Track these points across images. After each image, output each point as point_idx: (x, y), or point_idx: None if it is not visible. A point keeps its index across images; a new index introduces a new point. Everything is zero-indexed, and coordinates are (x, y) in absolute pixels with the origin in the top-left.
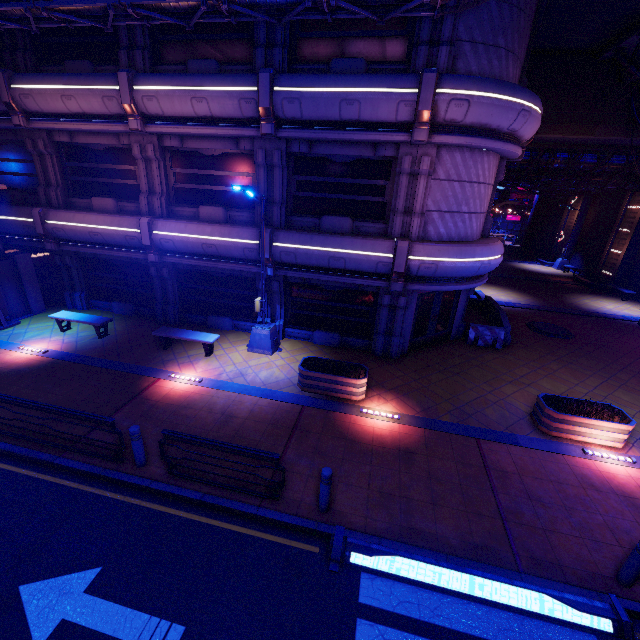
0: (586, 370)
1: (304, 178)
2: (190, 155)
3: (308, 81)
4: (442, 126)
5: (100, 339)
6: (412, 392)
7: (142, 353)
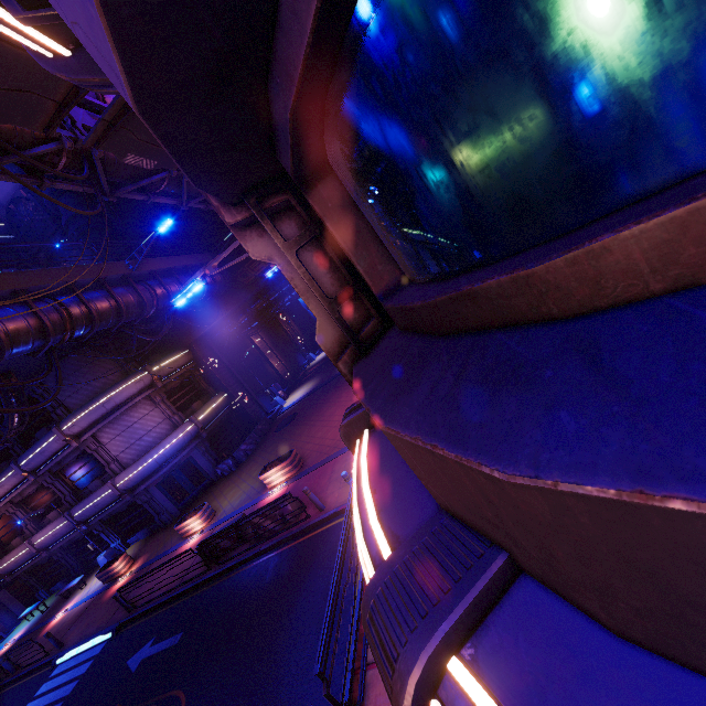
0: (262, 458)
1: (71, 476)
2: (30, 497)
3: (27, 455)
4: (81, 433)
5: (43, 614)
6: (154, 548)
7: (55, 609)
